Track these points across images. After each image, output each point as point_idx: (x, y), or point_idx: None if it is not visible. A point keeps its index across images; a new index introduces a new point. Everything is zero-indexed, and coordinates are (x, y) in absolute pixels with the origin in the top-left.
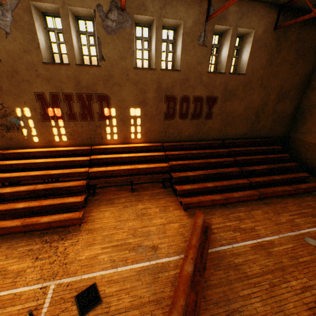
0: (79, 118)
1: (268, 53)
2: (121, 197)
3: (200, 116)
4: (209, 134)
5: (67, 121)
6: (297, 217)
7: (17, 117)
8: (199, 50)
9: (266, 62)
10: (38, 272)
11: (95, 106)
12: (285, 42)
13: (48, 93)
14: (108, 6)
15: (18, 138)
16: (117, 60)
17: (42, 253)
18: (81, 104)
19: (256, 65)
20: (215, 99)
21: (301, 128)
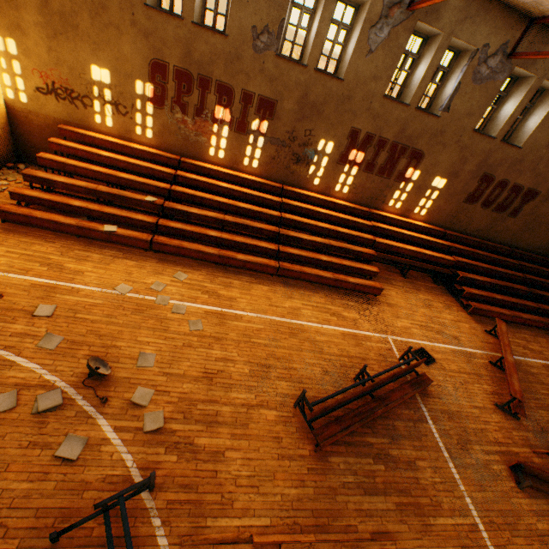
0: (376, 171)
1: None
2: (395, 279)
3: (504, 210)
4: (500, 234)
5: (362, 170)
6: None
7: (315, 150)
8: None
9: None
10: (369, 324)
11: (401, 162)
12: None
13: (364, 132)
14: (495, 48)
15: (299, 175)
16: (461, 115)
17: (360, 310)
18: (388, 156)
19: None
20: (535, 194)
21: None
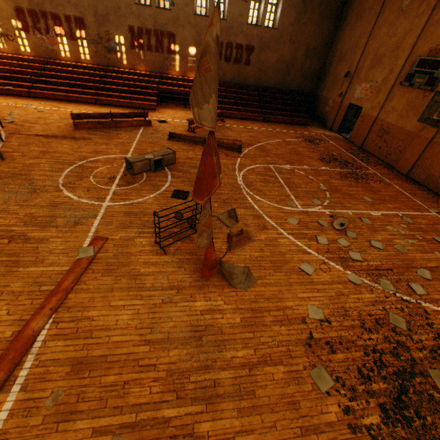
0: (154, 50)
1: (296, 12)
2: (178, 109)
3: (240, 62)
4: (247, 79)
5: (146, 51)
6: (279, 128)
7: (115, 43)
8: (241, 4)
9: (295, 20)
10: None
11: (165, 42)
12: (310, 4)
13: (136, 27)
14: None
15: (114, 60)
16: (183, 7)
17: None
18: (156, 39)
19: (286, 22)
20: (252, 48)
21: (322, 85)
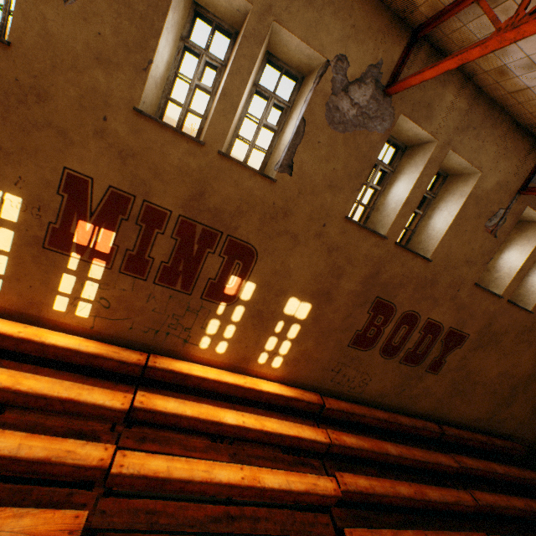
0: (154, 274)
1: None
2: None
3: (419, 360)
4: (419, 400)
5: (118, 270)
6: None
7: None
8: (481, 237)
9: None
10: None
11: (211, 261)
12: None
13: (103, 184)
14: (361, 69)
15: None
16: (318, 185)
17: None
18: (177, 245)
19: None
20: (461, 338)
21: None
